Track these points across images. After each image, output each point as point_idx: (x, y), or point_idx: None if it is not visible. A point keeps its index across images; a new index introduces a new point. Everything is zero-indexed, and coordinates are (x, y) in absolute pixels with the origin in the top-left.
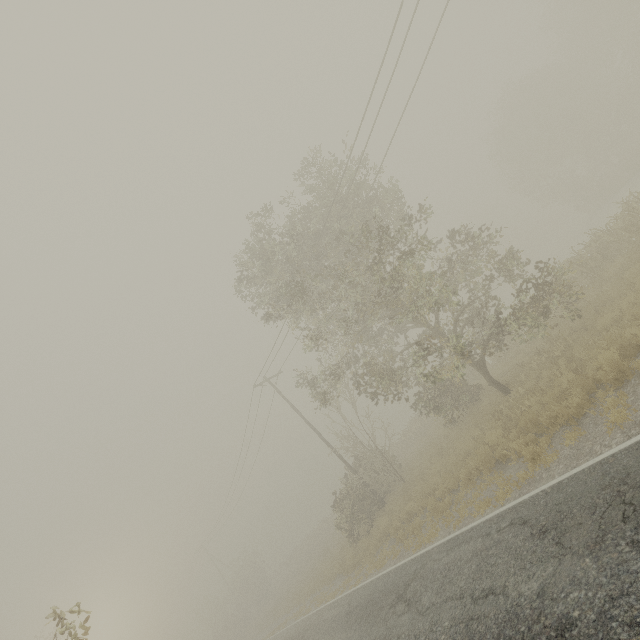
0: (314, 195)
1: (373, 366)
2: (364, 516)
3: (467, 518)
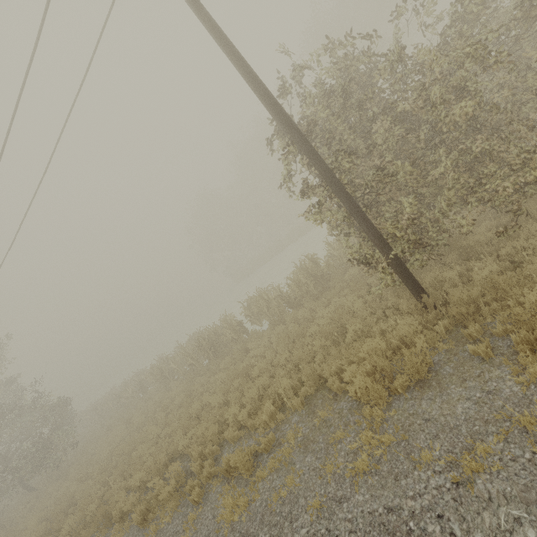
0: None
1: None
2: None
3: None
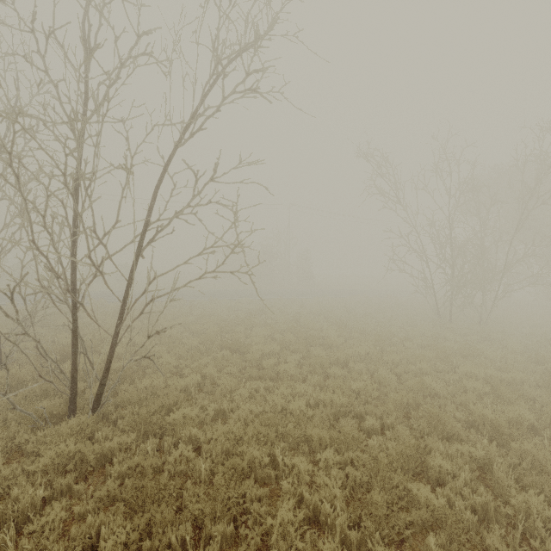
0: None
1: None
2: None
3: None
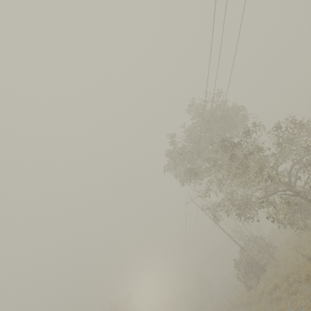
0: (193, 123)
1: (242, 198)
2: (253, 276)
3: (303, 307)
